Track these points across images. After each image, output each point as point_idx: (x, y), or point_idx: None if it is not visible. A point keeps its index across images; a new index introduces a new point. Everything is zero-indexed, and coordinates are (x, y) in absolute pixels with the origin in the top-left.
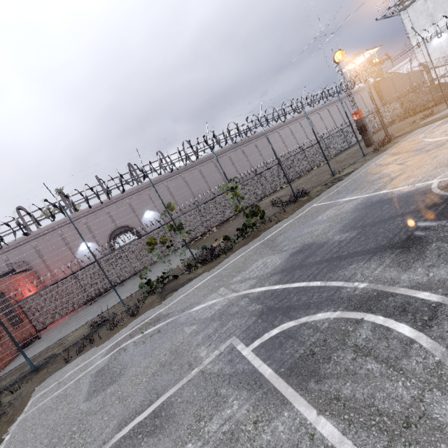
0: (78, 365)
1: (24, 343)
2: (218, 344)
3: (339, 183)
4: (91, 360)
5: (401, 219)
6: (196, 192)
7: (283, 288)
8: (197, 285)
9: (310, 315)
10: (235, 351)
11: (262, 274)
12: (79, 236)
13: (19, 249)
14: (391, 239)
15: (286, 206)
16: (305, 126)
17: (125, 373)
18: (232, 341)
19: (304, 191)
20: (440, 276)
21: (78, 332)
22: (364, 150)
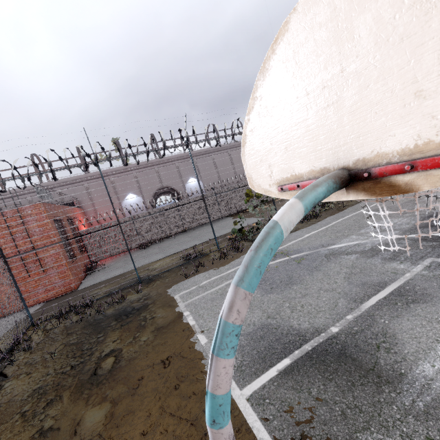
0: (211, 278)
1: (90, 268)
2: (413, 261)
3: None
4: (225, 275)
5: None
6: (238, 171)
7: None
8: (307, 235)
9: None
10: None
11: (400, 228)
12: (127, 187)
13: (72, 186)
14: None
15: None
16: None
17: (300, 279)
18: (432, 260)
19: None
20: None
21: (162, 263)
22: None
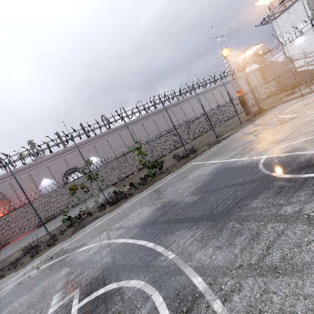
0: None
1: None
2: (67, 293)
3: (216, 146)
4: (3, 286)
5: (228, 190)
6: (128, 144)
7: (132, 244)
8: (96, 225)
9: (128, 279)
10: (70, 305)
11: (131, 224)
12: (42, 175)
13: None
14: (213, 210)
15: (180, 160)
16: (208, 98)
17: (8, 307)
18: (75, 293)
19: (193, 149)
20: (217, 261)
21: (18, 253)
22: (244, 118)
